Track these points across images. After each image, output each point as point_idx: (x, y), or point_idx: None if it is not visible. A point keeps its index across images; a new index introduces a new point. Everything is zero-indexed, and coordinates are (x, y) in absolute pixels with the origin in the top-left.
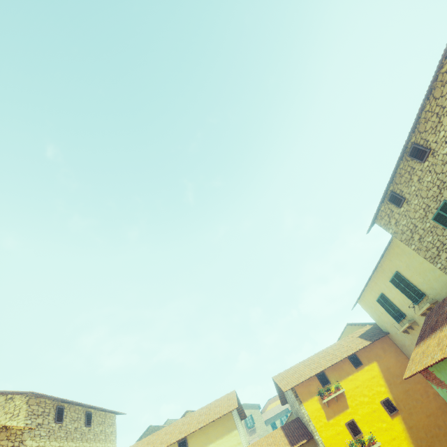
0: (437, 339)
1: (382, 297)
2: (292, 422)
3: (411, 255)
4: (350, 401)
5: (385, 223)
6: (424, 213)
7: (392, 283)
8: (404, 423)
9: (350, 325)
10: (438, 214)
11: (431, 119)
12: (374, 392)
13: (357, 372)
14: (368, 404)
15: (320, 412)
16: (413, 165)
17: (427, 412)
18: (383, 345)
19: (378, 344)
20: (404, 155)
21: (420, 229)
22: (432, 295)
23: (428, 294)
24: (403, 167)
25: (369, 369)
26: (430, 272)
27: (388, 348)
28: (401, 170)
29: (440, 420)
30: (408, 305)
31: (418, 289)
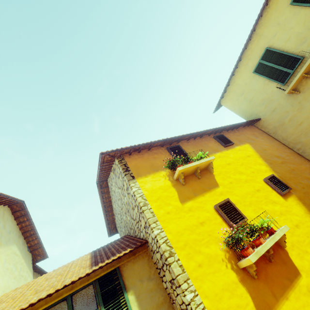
0: None
1: (265, 56)
2: (114, 241)
3: None
4: (220, 178)
5: None
6: None
7: (295, 2)
8: (302, 204)
9: None
10: None
11: None
12: (252, 170)
13: (226, 150)
14: (247, 182)
15: (169, 191)
16: None
17: None
18: (253, 132)
19: (248, 131)
20: None
21: None
22: None
23: None
24: None
25: (241, 148)
26: None
27: (259, 135)
28: None
29: None
30: None
31: None
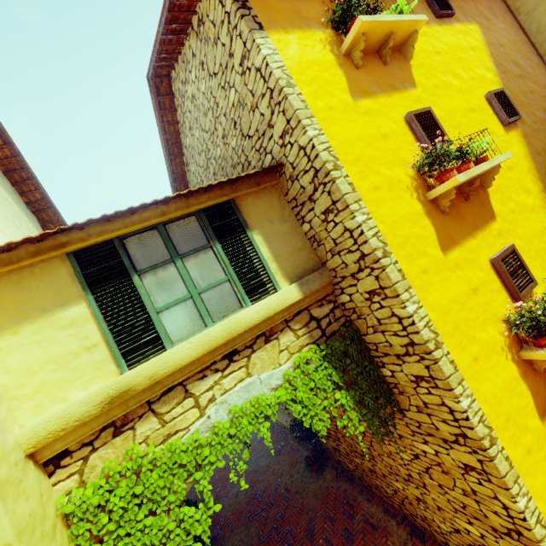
0: None
1: None
2: None
3: None
4: (420, 74)
5: None
6: None
7: None
8: (526, 144)
9: None
10: None
11: None
12: (473, 75)
13: (439, 25)
14: (461, 92)
15: (332, 73)
16: None
17: None
18: (490, 4)
19: None
20: None
21: None
22: None
23: None
24: None
25: (464, 30)
26: None
27: (500, 13)
28: None
29: None
30: None
31: None
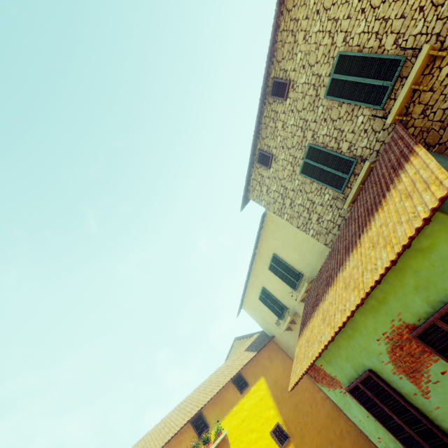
0: (321, 314)
1: (264, 292)
2: None
3: (285, 227)
4: (234, 447)
5: (258, 195)
6: (292, 168)
7: (271, 270)
8: None
9: (239, 339)
10: (305, 164)
11: (287, 40)
12: (262, 421)
13: (242, 398)
14: (256, 441)
15: None
16: (276, 109)
17: (318, 426)
18: (269, 353)
19: (265, 353)
20: (266, 97)
21: (290, 191)
22: (309, 272)
23: (305, 273)
24: (267, 115)
25: (256, 389)
26: (304, 244)
27: (275, 355)
28: (265, 118)
29: (331, 431)
30: (288, 294)
31: (295, 269)
